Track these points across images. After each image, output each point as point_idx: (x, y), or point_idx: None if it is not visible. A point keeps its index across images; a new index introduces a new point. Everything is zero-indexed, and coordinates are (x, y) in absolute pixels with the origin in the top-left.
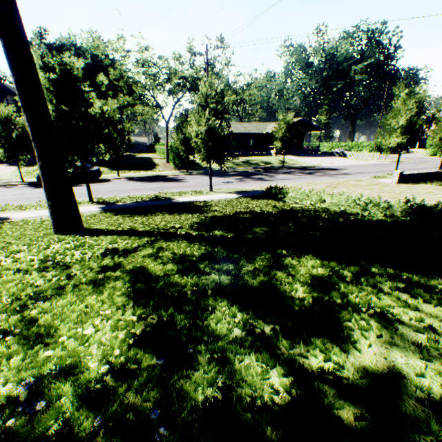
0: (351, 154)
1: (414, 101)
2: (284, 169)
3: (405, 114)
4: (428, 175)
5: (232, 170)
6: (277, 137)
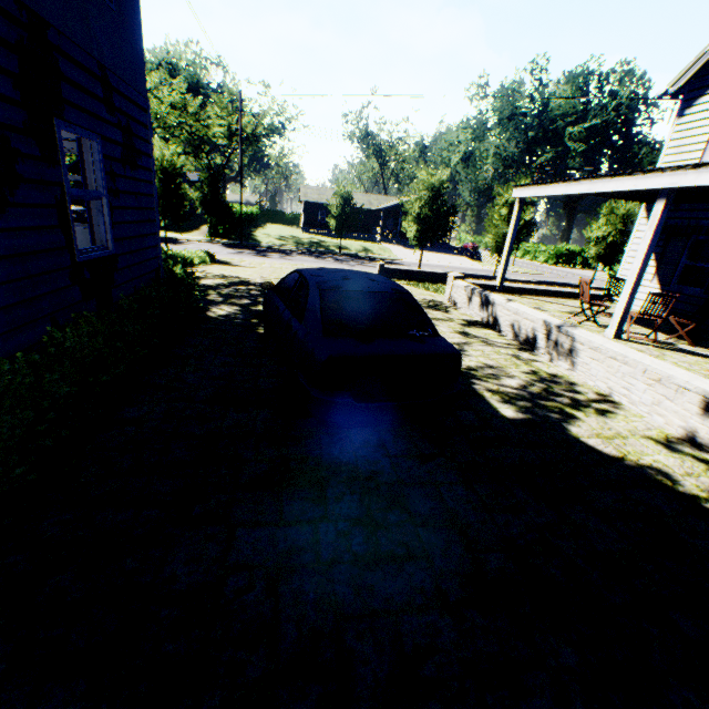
0: (485, 256)
1: (427, 187)
2: (337, 255)
3: (418, 200)
4: (428, 275)
5: (271, 246)
6: (332, 213)
